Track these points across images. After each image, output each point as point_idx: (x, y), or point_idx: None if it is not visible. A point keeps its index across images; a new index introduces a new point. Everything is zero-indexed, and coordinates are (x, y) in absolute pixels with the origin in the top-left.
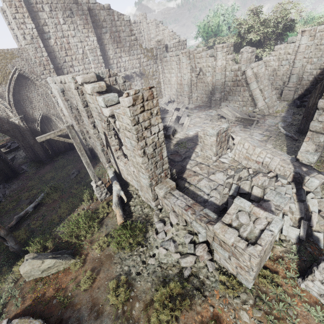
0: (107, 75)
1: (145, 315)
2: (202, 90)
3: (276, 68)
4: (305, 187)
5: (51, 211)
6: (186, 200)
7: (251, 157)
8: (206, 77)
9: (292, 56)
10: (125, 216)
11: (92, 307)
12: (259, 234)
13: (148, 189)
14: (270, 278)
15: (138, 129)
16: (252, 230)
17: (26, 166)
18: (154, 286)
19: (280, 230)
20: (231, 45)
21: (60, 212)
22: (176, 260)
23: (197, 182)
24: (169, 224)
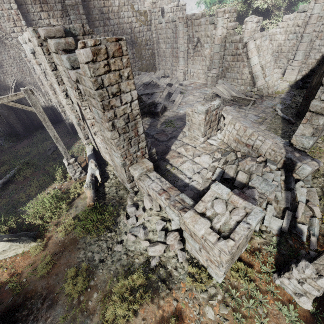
0: (81, 31)
1: (101, 306)
2: (199, 65)
3: (281, 43)
4: (295, 174)
5: (21, 189)
6: (162, 183)
7: (241, 139)
8: (204, 49)
9: (301, 28)
10: (96, 198)
11: (47, 295)
12: (235, 226)
13: (122, 169)
14: (243, 272)
15: (103, 95)
16: (228, 221)
17: (1, 140)
18: (116, 276)
19: (261, 220)
20: (234, 10)
21: (29, 191)
22: (144, 248)
23: (180, 164)
24: (141, 209)
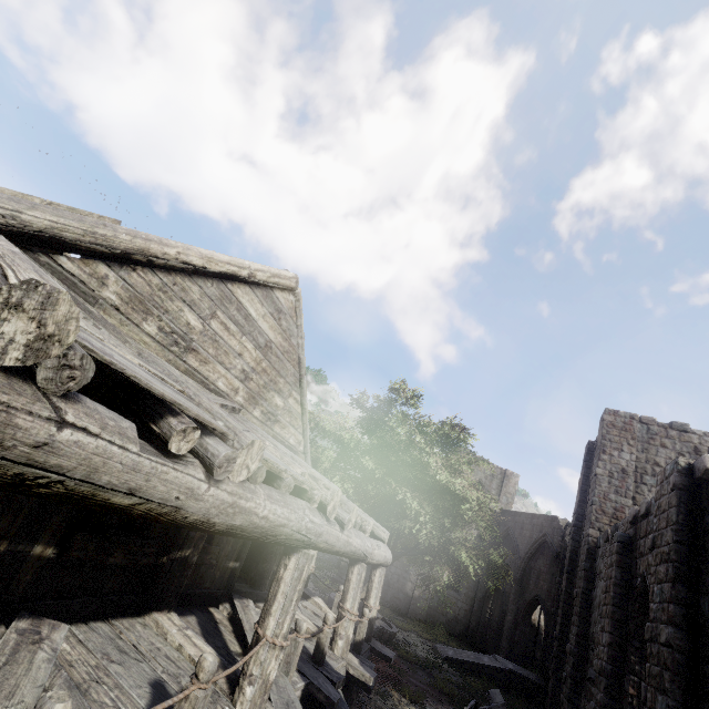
0: None
1: None
2: None
3: None
4: None
5: None
6: None
7: None
8: None
9: None
10: None
11: None
12: None
13: None
14: None
15: None
16: None
17: None
18: None
19: None
20: None
21: None
22: None
23: None
24: None
